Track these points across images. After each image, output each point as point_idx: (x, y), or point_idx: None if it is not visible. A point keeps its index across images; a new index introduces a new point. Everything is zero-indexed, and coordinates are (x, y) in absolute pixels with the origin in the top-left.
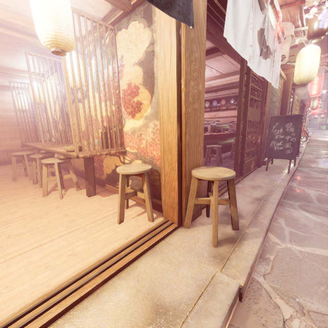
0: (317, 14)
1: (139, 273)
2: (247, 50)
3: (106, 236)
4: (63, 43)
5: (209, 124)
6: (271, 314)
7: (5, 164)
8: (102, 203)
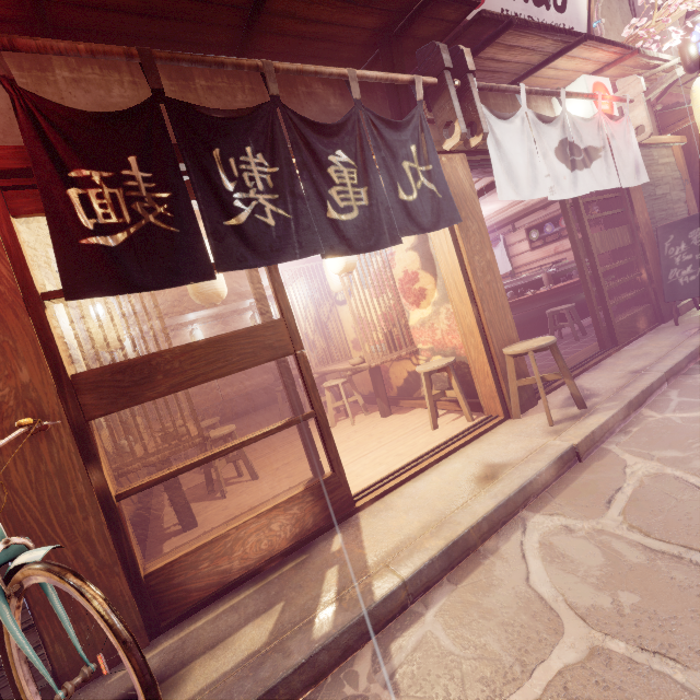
0: (687, 34)
1: (468, 454)
2: (543, 185)
3: (424, 440)
4: (351, 267)
5: (543, 272)
6: (613, 465)
7: (253, 412)
8: (405, 419)
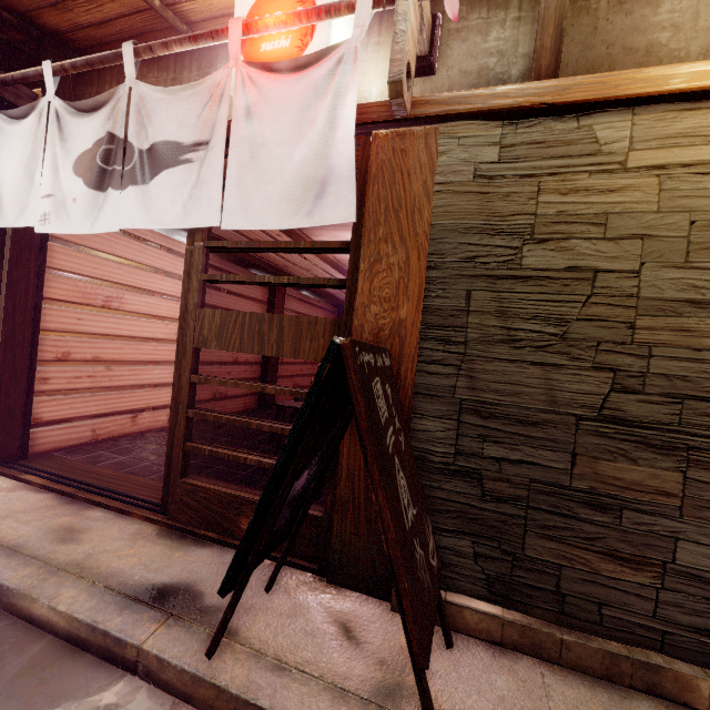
0: None
1: None
2: (34, 210)
3: None
4: None
5: None
6: None
7: None
8: None
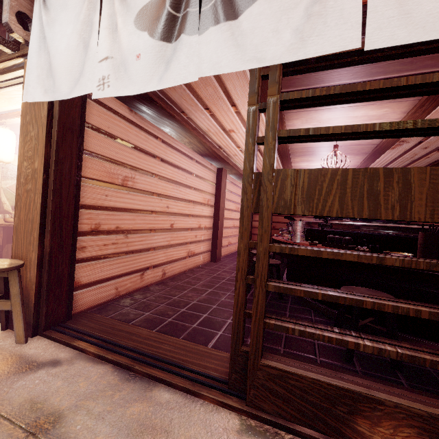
0: None
1: None
2: (90, 77)
3: None
4: None
5: (428, 229)
6: None
7: None
8: None
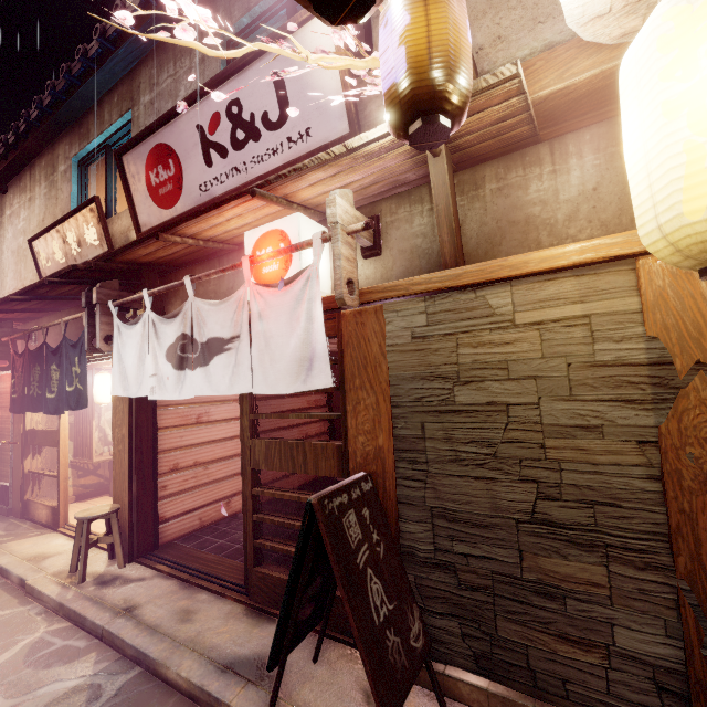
0: None
1: None
2: (146, 385)
3: None
4: None
5: None
6: (5, 607)
7: None
8: None
